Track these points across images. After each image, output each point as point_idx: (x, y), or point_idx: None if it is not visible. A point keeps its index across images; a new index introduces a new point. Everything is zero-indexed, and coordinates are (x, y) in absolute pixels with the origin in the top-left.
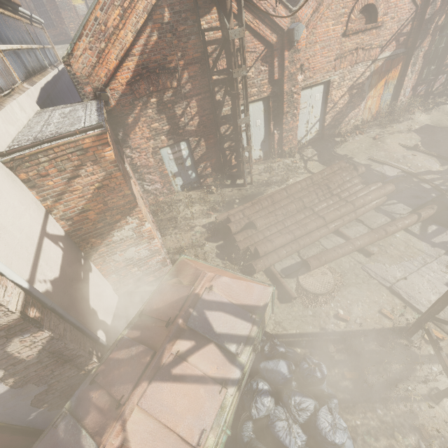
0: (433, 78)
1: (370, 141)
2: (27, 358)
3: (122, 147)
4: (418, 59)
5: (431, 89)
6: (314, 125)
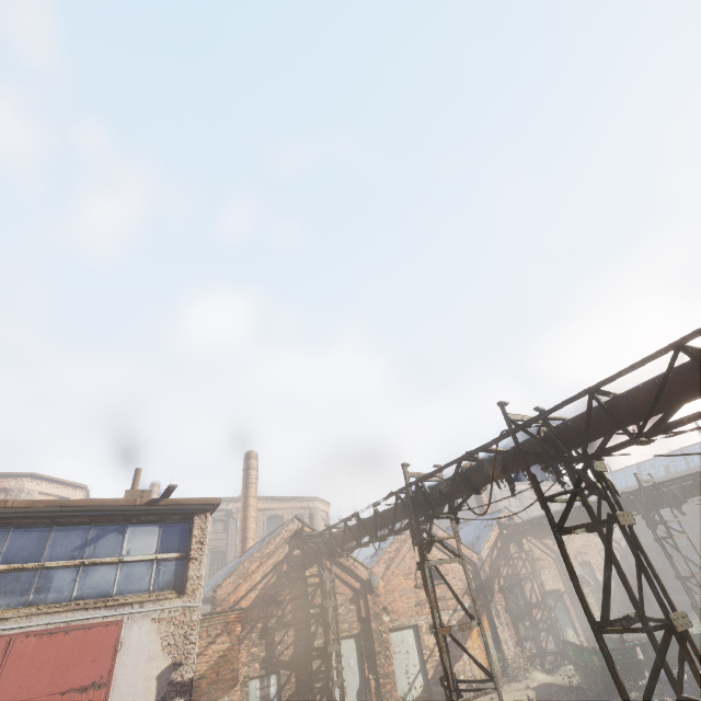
0: (535, 634)
1: None
2: None
3: None
4: (499, 611)
5: (541, 646)
6: (417, 677)
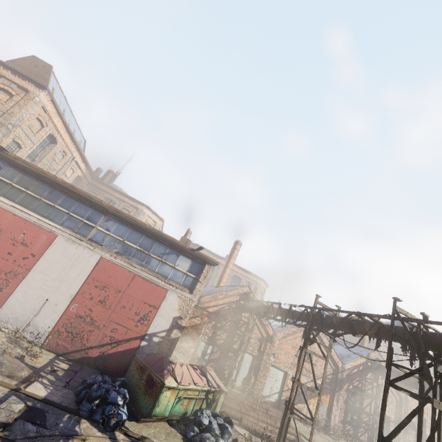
0: (356, 426)
1: (307, 431)
2: (170, 337)
3: None
4: (339, 399)
5: (357, 434)
6: (275, 393)
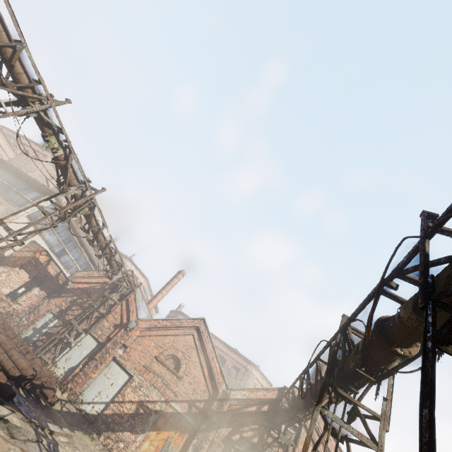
0: None
1: None
2: None
3: (49, 298)
4: (202, 448)
5: None
6: (101, 403)
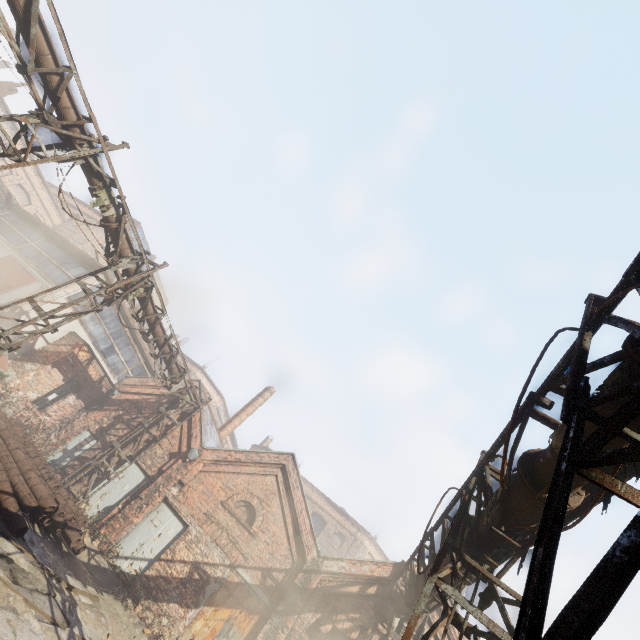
0: None
1: None
2: None
3: (87, 410)
4: (276, 638)
5: None
6: (143, 560)
